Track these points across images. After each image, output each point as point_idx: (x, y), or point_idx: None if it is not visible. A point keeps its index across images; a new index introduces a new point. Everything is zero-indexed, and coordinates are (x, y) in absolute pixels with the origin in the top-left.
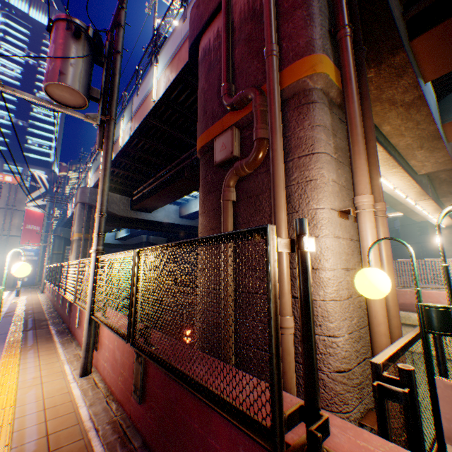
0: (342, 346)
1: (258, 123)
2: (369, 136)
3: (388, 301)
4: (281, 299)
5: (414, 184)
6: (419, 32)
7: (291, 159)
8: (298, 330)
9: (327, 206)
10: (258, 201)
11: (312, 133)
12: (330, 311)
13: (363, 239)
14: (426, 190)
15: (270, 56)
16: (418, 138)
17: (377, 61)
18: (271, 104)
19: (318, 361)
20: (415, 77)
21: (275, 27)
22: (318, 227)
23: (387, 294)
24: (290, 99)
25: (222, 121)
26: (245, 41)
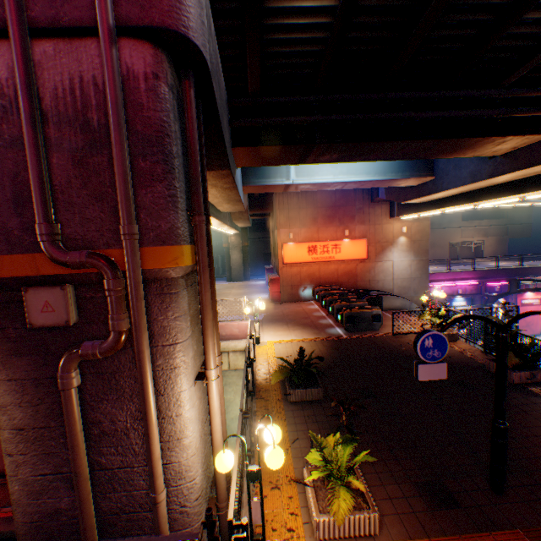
0: (199, 480)
1: (117, 311)
2: (213, 302)
3: (222, 423)
4: (157, 481)
5: (221, 222)
6: (240, 144)
7: (156, 345)
8: (167, 487)
9: (189, 386)
10: (115, 379)
11: (176, 323)
12: (192, 464)
13: (212, 400)
14: (227, 221)
15: (131, 240)
16: (228, 200)
17: (210, 168)
18: (136, 299)
19: (184, 501)
20: (234, 180)
21: (134, 197)
22: (182, 406)
23: (221, 419)
24: (152, 282)
25: (35, 258)
26: (74, 157)
